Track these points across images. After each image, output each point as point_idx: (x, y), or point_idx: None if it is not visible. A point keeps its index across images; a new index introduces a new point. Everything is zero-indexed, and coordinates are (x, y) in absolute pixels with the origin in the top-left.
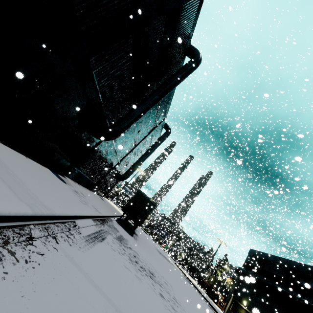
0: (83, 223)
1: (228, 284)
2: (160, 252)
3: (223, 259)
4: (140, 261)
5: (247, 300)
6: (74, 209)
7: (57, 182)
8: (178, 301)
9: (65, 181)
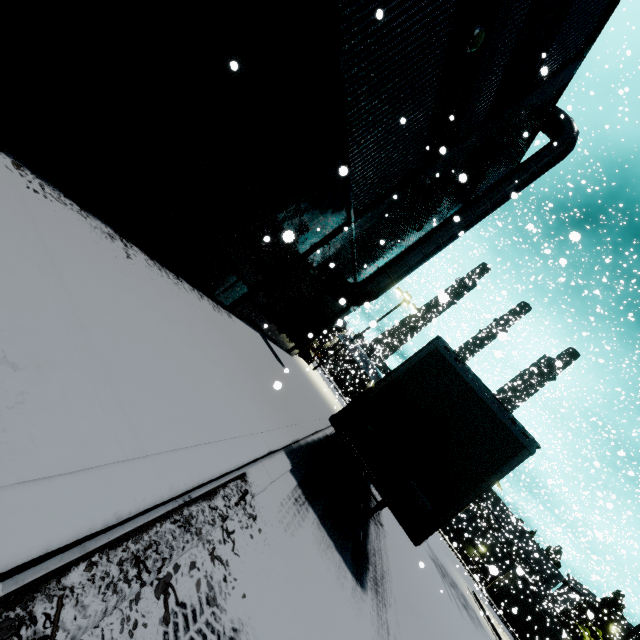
0: None
1: None
2: (437, 556)
3: (606, 602)
4: None
5: None
6: None
7: None
8: None
9: None
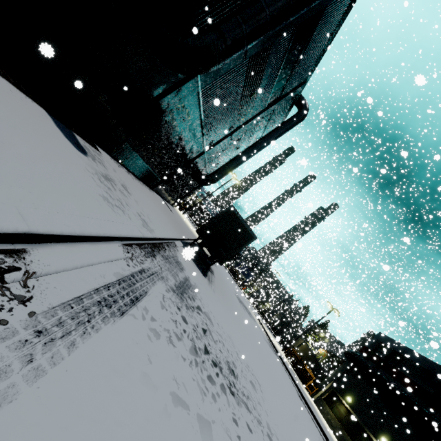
0: (75, 256)
1: (319, 356)
2: (240, 299)
3: (321, 325)
4: (212, 341)
5: (353, 397)
6: (36, 211)
7: (47, 138)
8: (274, 434)
9: (88, 152)
